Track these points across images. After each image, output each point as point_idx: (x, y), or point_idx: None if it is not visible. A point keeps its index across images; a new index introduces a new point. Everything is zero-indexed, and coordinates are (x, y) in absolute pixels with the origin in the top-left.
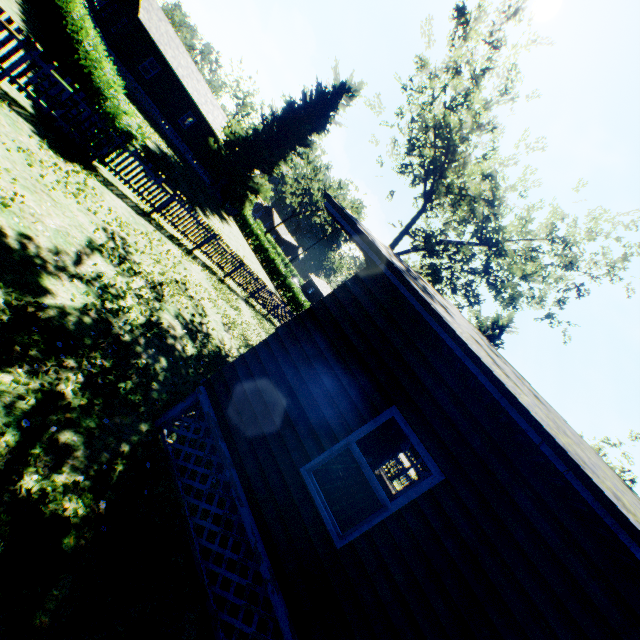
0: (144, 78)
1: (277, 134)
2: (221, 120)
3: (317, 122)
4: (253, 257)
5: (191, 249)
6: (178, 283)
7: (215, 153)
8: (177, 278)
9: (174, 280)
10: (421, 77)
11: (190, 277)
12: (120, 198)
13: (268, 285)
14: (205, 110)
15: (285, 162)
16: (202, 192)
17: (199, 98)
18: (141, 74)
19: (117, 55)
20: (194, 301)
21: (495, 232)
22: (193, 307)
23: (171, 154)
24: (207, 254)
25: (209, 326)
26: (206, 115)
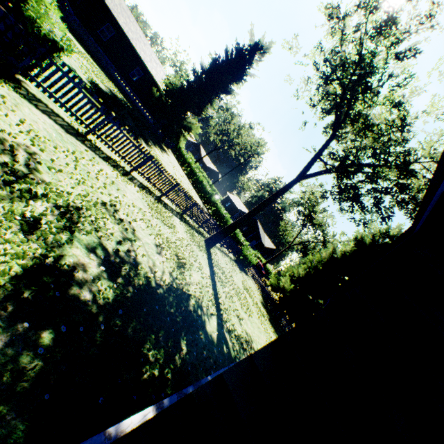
0: (102, 40)
1: (205, 84)
2: (162, 75)
3: (236, 74)
4: (186, 179)
5: (129, 171)
6: (105, 205)
7: (157, 99)
8: (105, 199)
9: (100, 202)
10: (329, 25)
11: (123, 198)
12: (46, 114)
13: (197, 201)
14: (150, 66)
15: (211, 105)
16: (147, 129)
17: (145, 56)
18: (100, 37)
19: (81, 21)
20: (123, 224)
21: (399, 155)
22: (121, 231)
23: (122, 98)
24: (144, 175)
25: (138, 252)
26: (150, 70)
